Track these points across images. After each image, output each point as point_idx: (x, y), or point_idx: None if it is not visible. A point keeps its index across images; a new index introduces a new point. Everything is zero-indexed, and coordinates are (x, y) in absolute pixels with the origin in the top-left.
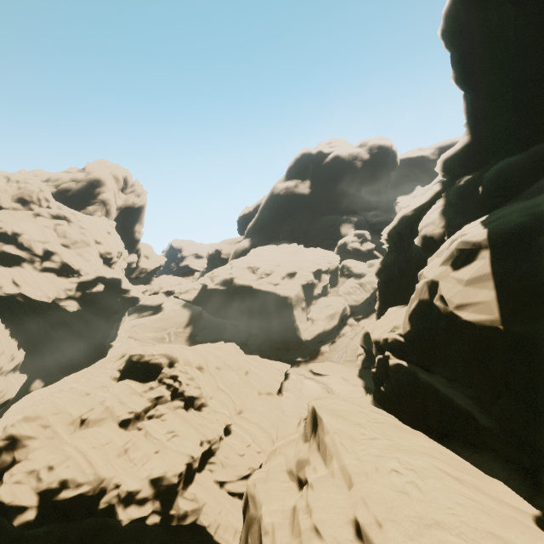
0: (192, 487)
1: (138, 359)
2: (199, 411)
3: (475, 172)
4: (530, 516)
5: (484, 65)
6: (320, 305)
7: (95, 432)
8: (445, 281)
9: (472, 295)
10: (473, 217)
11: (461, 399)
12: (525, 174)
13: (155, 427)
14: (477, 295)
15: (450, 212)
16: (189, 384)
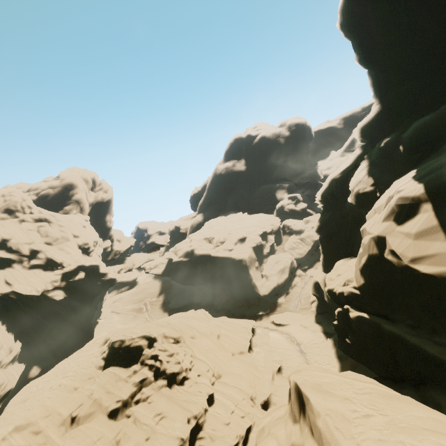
0: None
1: (119, 345)
2: (181, 386)
3: (392, 134)
4: None
5: (383, 44)
6: (270, 262)
7: (86, 428)
8: (392, 236)
9: (424, 248)
10: (399, 173)
11: (432, 347)
12: (440, 130)
13: (143, 411)
14: (430, 247)
15: (376, 171)
16: (169, 361)
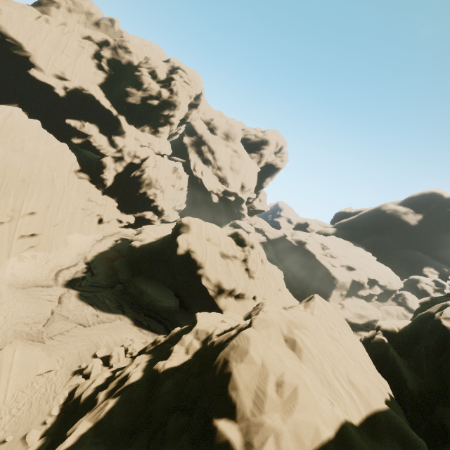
0: (230, 298)
1: (241, 234)
2: (249, 278)
3: None
4: (388, 392)
5: None
6: (357, 302)
7: (212, 245)
8: None
9: None
10: None
11: (407, 373)
12: None
13: (231, 264)
14: None
15: None
16: (254, 262)
